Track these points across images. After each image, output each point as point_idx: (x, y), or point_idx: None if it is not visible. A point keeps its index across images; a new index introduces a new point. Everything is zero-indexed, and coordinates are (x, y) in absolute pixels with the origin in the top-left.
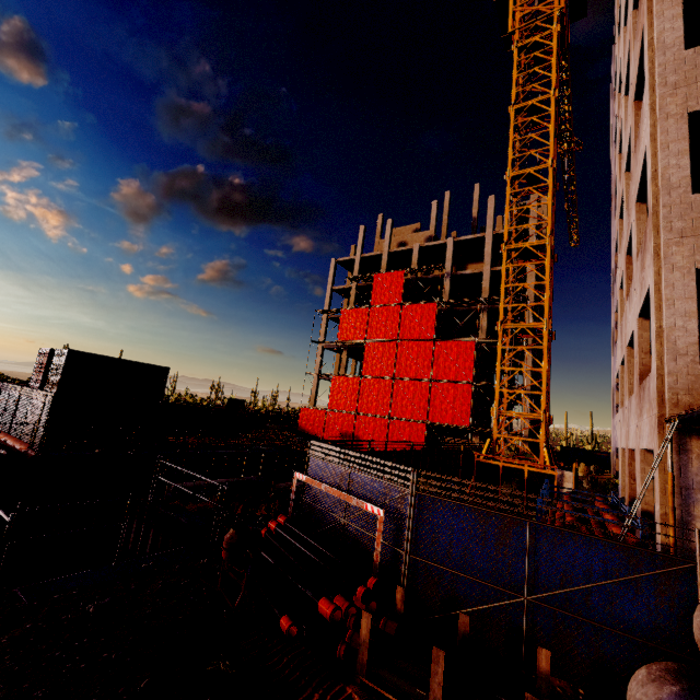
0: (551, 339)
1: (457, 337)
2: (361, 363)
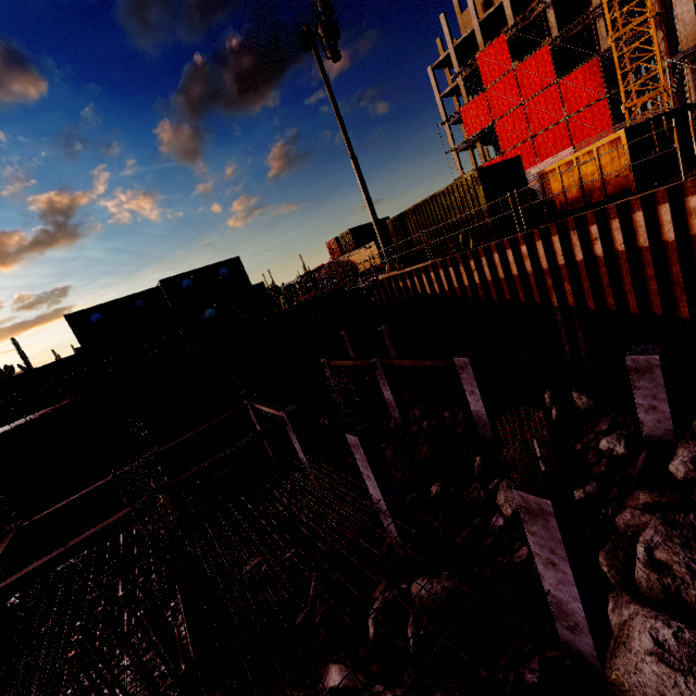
0: (663, 18)
1: (579, 61)
2: (494, 145)
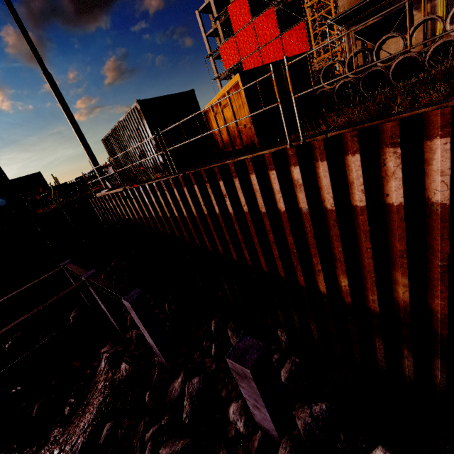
0: None
1: (295, 23)
2: None
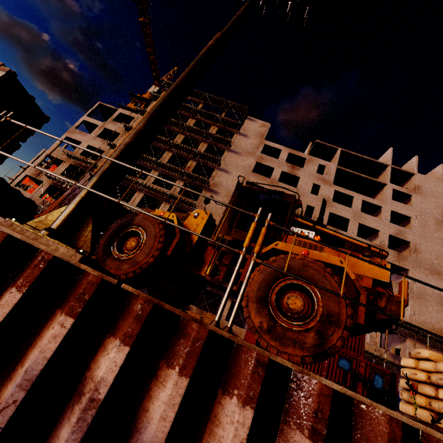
0: None
1: None
2: None
